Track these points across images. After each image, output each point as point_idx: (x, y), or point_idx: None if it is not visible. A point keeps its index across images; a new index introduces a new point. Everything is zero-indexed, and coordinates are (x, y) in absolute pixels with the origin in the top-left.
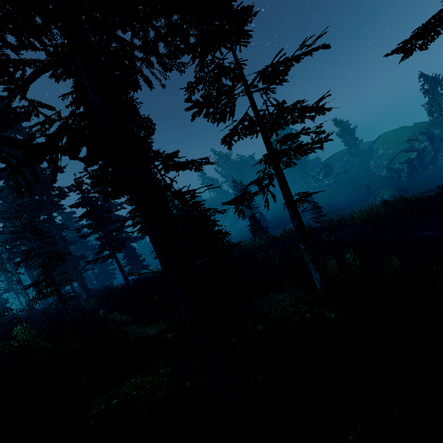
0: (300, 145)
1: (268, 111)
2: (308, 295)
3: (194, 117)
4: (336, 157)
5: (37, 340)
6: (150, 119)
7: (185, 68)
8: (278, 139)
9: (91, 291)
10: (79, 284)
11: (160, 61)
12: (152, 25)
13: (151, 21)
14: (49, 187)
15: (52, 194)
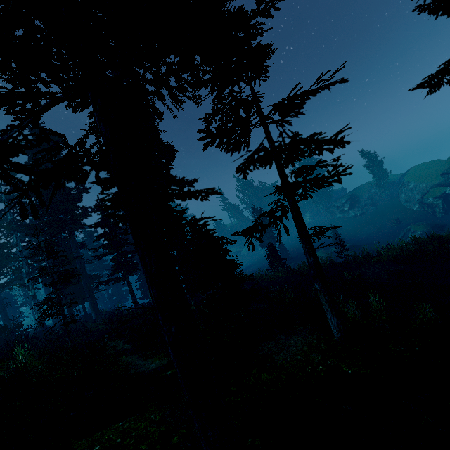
0: (316, 177)
1: (285, 142)
2: (323, 342)
3: (207, 146)
4: (363, 188)
5: (36, 363)
6: (172, 146)
7: (202, 100)
8: (293, 170)
9: (101, 313)
10: (90, 305)
11: (172, 94)
12: (164, 61)
13: (162, 58)
14: (73, 206)
15: (75, 213)
